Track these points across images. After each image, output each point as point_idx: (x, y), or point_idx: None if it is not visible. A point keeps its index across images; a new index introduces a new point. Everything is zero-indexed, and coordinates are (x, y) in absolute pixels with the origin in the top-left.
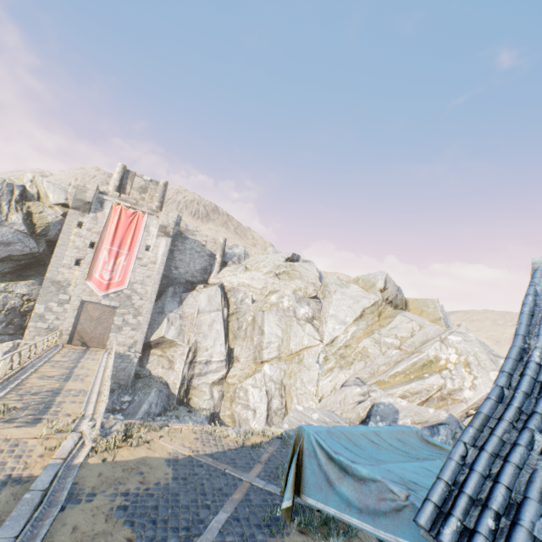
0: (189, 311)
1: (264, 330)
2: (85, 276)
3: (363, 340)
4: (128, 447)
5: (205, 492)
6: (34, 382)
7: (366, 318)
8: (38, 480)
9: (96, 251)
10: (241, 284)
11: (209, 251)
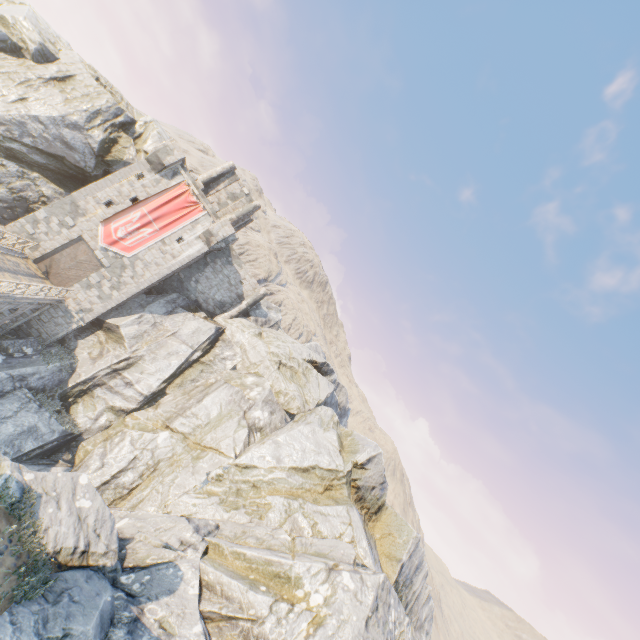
0: (168, 326)
1: (204, 399)
2: (104, 219)
3: (277, 496)
4: None
5: None
6: None
7: (308, 478)
8: None
9: (134, 207)
10: (241, 344)
11: (241, 292)
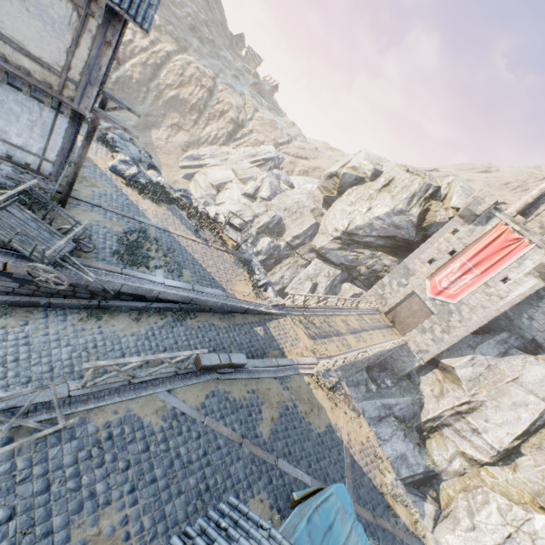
0: (503, 369)
1: None
2: (428, 274)
3: None
4: (325, 394)
5: (319, 461)
6: (337, 320)
7: None
8: (282, 359)
9: (451, 259)
10: None
11: None
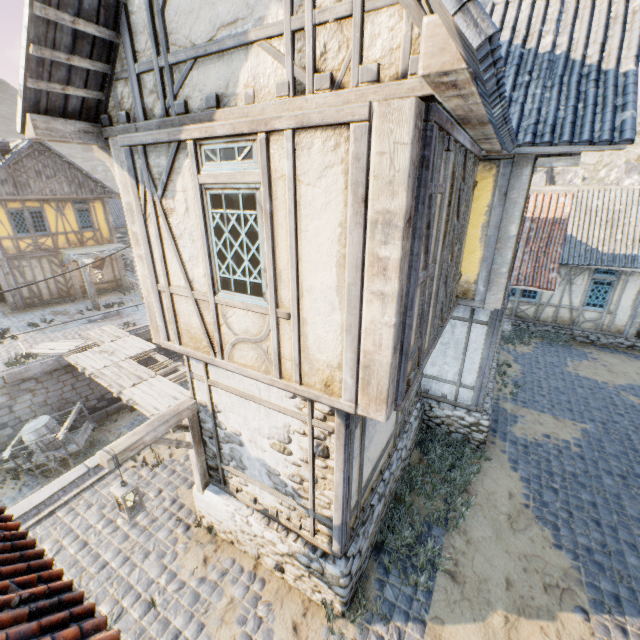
0: None
1: None
2: None
3: None
4: None
5: None
6: None
7: None
8: None
9: None
10: None
11: None
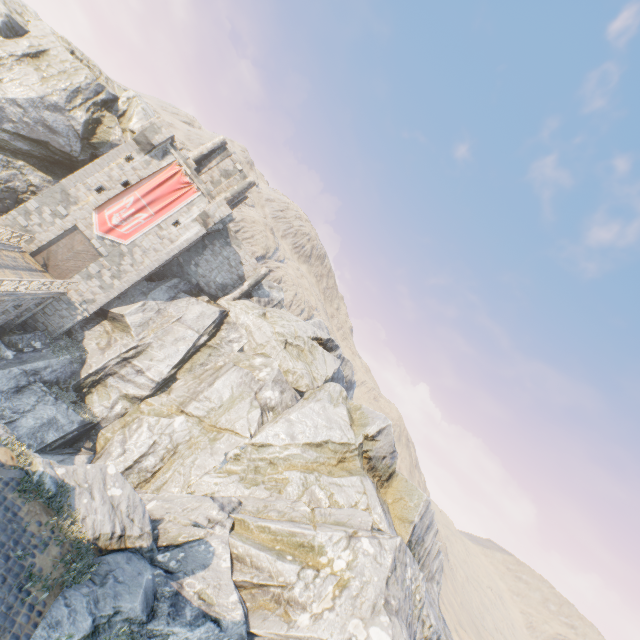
0: (172, 312)
1: (215, 382)
2: (97, 207)
3: (293, 471)
4: None
5: None
6: None
7: (322, 452)
8: None
9: (126, 192)
10: (246, 325)
11: (242, 273)
